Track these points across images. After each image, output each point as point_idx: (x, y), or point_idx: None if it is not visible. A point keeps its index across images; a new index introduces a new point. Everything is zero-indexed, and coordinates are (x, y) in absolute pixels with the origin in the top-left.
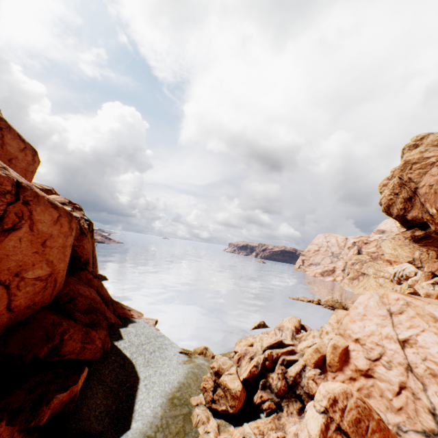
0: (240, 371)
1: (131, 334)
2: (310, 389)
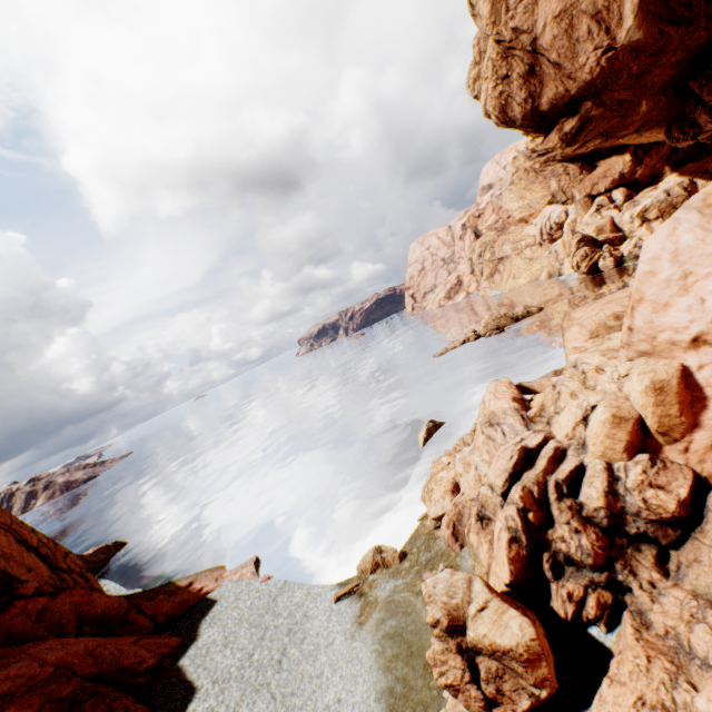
0: (478, 560)
1: (214, 651)
2: (659, 510)
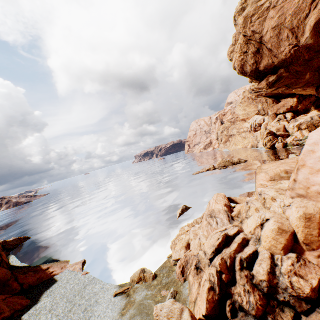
0: (191, 292)
1: (42, 314)
2: (299, 291)
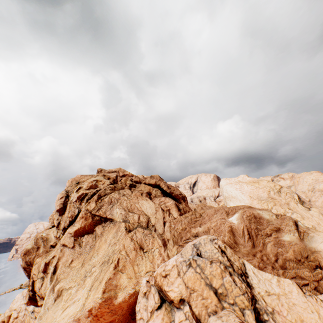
0: None
1: None
2: None
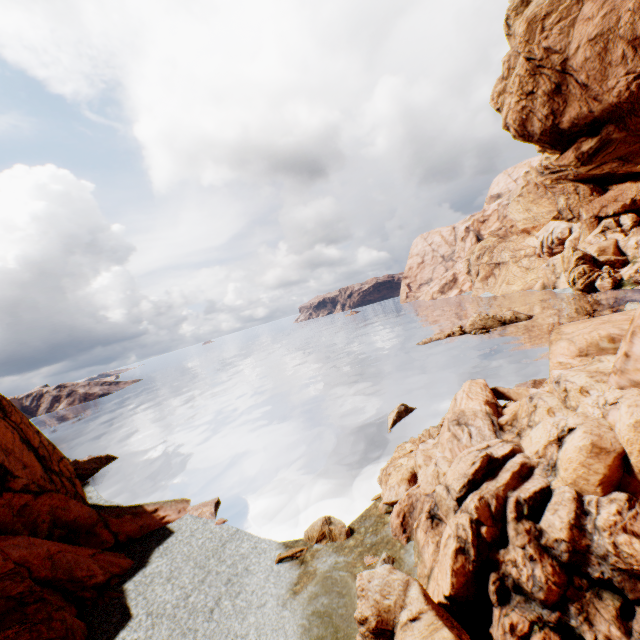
0: (421, 559)
1: (157, 583)
2: (631, 560)
